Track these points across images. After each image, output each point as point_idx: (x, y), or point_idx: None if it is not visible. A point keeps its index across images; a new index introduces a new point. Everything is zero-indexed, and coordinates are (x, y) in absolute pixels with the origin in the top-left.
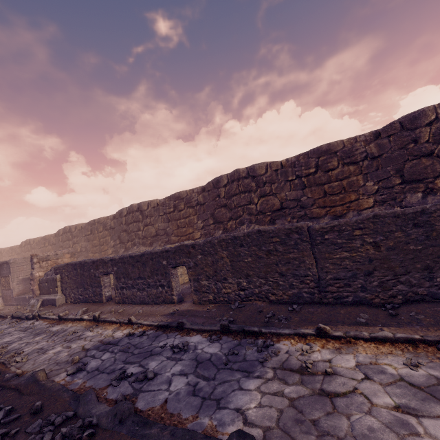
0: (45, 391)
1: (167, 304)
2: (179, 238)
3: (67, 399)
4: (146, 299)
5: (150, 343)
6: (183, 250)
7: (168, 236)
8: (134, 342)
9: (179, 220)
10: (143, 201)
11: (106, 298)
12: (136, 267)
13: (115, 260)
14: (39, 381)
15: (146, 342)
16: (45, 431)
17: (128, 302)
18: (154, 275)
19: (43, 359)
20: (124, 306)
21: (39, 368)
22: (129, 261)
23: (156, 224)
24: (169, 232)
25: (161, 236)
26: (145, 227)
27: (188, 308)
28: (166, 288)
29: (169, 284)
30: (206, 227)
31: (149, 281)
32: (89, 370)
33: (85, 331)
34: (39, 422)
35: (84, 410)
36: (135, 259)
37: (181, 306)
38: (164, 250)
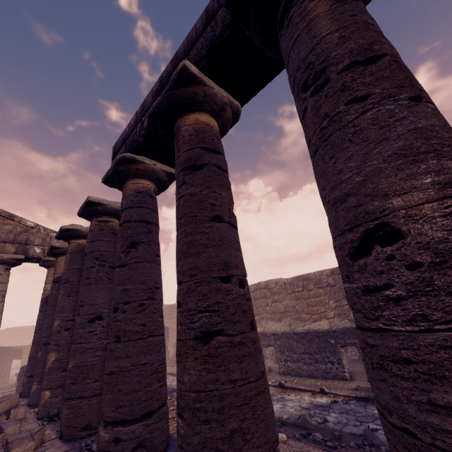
0: (323, 429)
1: (339, 380)
2: (310, 316)
3: (347, 435)
4: (314, 373)
5: (363, 410)
6: (353, 332)
7: (297, 313)
8: (346, 408)
9: (309, 299)
10: (270, 280)
11: (268, 368)
12: (301, 342)
13: (277, 335)
14: (310, 422)
15: (358, 408)
16: (367, 447)
17: (294, 374)
18: (321, 351)
19: (276, 410)
20: (293, 377)
21: (285, 416)
22: (293, 337)
23: (284, 301)
24: (299, 310)
25: (291, 313)
26: (273, 303)
27: (369, 386)
28: (335, 365)
29: (339, 361)
30: (339, 307)
31: (316, 357)
32: (334, 422)
33: (281, 394)
34: (353, 443)
35: (377, 441)
36: (300, 336)
37: (357, 383)
38: (331, 330)
